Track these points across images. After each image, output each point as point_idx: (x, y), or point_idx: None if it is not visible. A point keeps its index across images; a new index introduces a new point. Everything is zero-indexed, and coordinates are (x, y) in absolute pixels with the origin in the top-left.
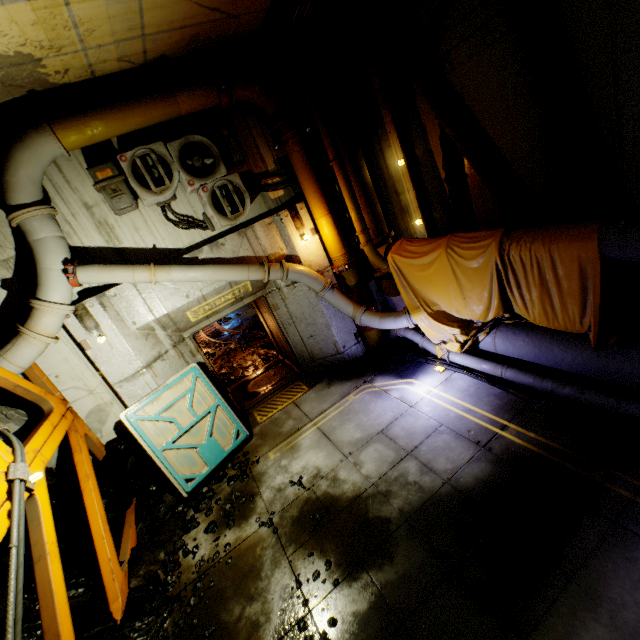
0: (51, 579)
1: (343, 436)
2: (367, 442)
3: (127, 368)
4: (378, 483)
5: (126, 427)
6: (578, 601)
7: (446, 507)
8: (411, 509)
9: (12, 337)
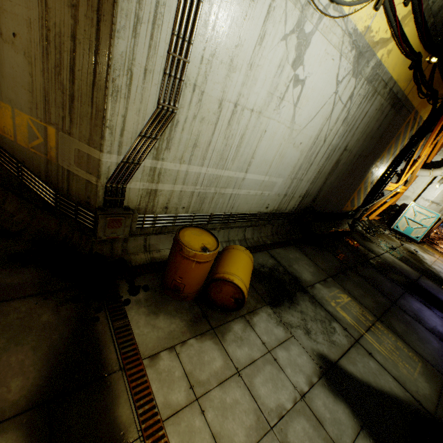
0: (381, 201)
1: (439, 264)
2: (442, 269)
3: (428, 197)
4: (431, 267)
5: (403, 206)
6: (437, 285)
7: (438, 276)
8: (431, 270)
9: (427, 168)
